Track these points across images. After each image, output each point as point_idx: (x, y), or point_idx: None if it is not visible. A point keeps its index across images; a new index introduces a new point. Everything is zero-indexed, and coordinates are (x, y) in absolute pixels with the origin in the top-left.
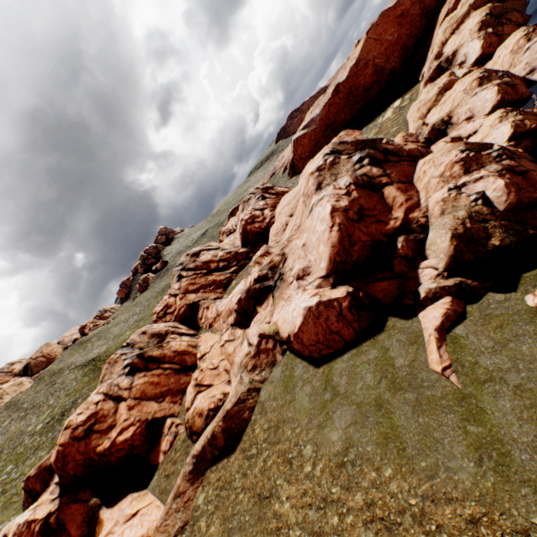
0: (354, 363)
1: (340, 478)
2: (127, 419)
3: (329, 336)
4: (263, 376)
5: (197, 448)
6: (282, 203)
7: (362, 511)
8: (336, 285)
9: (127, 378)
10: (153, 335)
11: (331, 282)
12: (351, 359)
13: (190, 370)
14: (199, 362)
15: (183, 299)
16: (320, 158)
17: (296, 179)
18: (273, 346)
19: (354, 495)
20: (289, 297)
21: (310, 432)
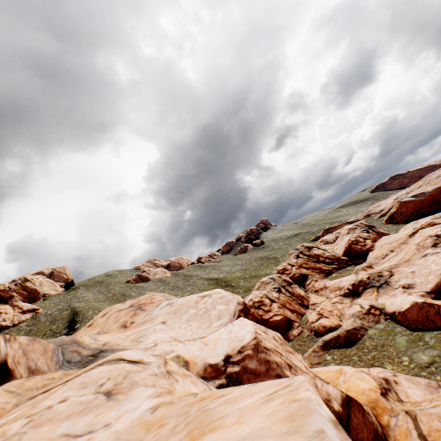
0: (440, 336)
1: (426, 370)
2: (278, 311)
3: (425, 320)
4: (370, 324)
5: (326, 338)
6: (383, 240)
7: (439, 381)
8: (434, 299)
9: (277, 293)
10: (284, 280)
11: (431, 296)
12: (438, 334)
13: (305, 307)
14: (310, 305)
15: (298, 269)
16: (438, 229)
17: (392, 227)
18: (379, 313)
19: (435, 376)
20: (393, 294)
21: (407, 352)
